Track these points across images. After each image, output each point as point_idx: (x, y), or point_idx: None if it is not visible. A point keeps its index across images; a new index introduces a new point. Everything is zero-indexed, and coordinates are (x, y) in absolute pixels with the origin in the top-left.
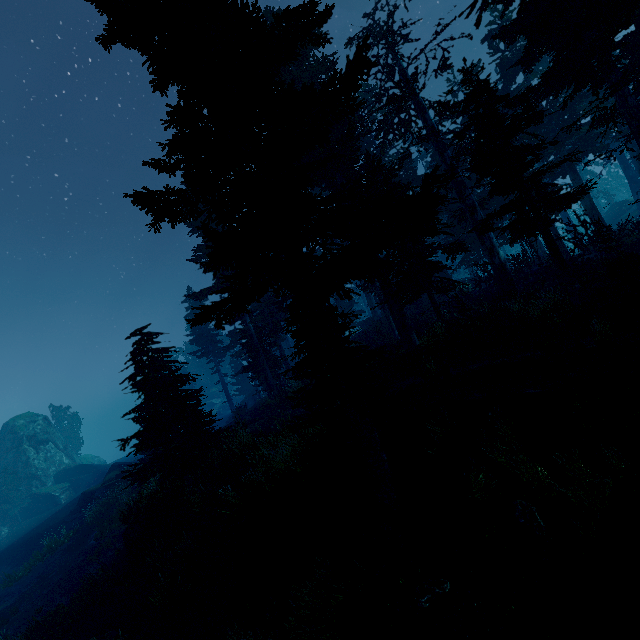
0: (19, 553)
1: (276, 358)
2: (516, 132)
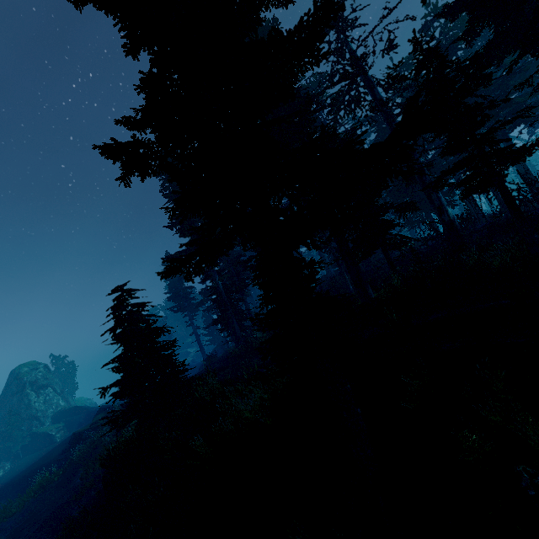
0: (16, 489)
1: (242, 312)
2: (467, 93)
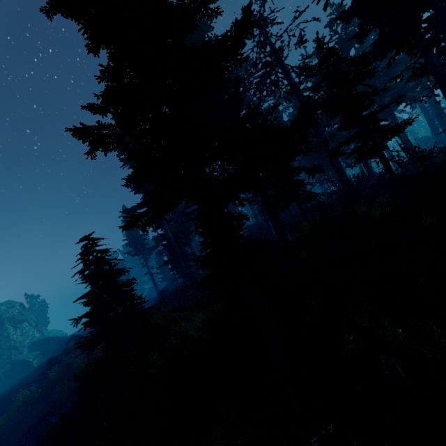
0: (1, 406)
1: (188, 254)
2: (357, 83)
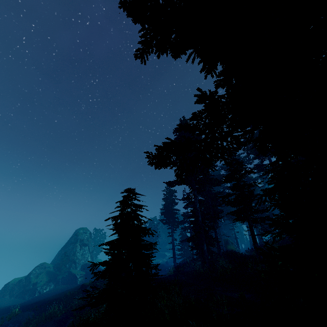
0: (42, 307)
1: (212, 238)
2: None
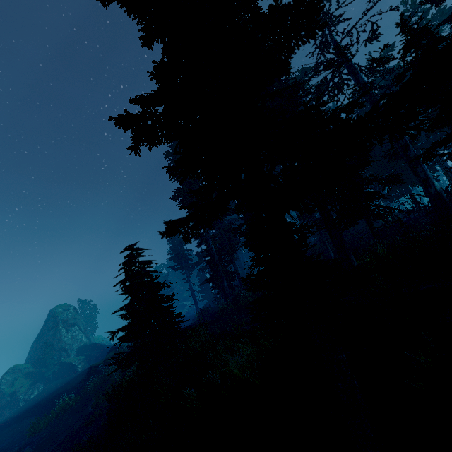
0: (44, 408)
1: (231, 272)
2: None
